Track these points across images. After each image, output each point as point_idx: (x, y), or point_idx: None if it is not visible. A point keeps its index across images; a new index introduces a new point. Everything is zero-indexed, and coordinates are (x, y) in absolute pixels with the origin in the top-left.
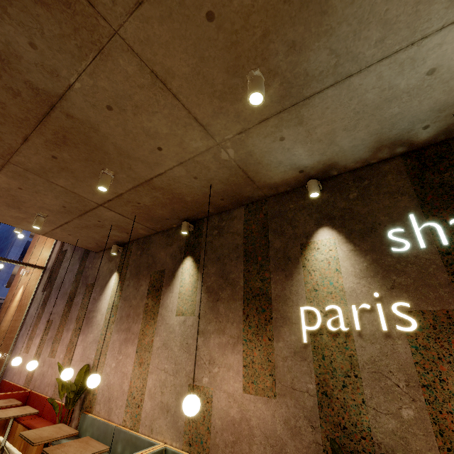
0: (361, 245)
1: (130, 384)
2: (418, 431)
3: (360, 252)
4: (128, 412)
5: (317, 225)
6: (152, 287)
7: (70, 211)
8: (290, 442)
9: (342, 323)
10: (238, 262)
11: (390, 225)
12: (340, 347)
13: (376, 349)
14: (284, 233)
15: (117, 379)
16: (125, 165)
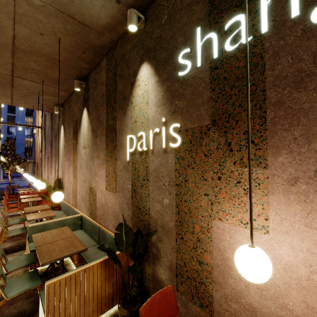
0: (162, 74)
1: (72, 187)
2: (169, 211)
3: (160, 83)
4: (73, 200)
5: (140, 62)
6: (74, 132)
7: (2, 84)
8: (120, 215)
9: (144, 145)
10: (103, 107)
11: (183, 47)
12: (142, 162)
13: (158, 161)
14: (124, 75)
15: (69, 184)
16: None
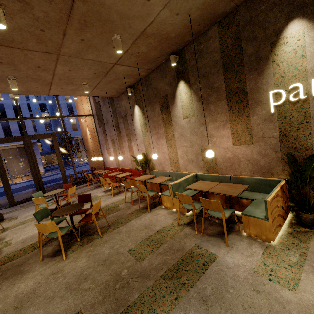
0: None
1: (169, 155)
2: None
3: None
4: (172, 166)
5: (287, 19)
6: (162, 108)
7: (98, 75)
8: (262, 160)
9: (301, 94)
10: (219, 74)
11: None
12: (297, 109)
13: None
14: (256, 37)
15: (161, 155)
16: (126, 26)
